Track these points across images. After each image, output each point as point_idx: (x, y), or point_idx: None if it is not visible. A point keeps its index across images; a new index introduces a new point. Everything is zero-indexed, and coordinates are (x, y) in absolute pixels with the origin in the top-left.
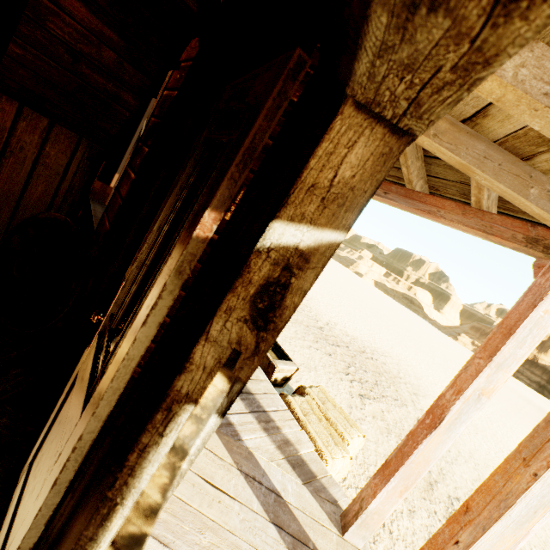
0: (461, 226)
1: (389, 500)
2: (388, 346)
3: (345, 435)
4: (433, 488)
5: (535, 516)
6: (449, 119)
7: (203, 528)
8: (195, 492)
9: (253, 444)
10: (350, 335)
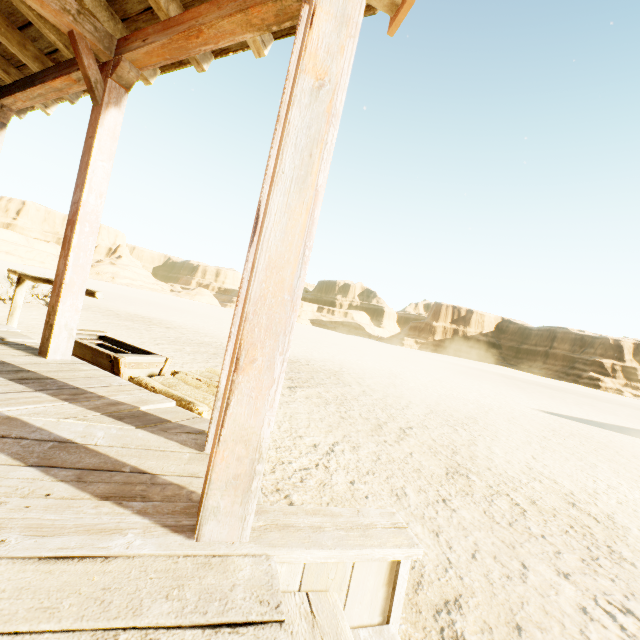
0: (223, 23)
1: None
2: (328, 356)
3: None
4: (382, 427)
5: (314, 163)
6: None
7: None
8: None
9: (24, 412)
10: None
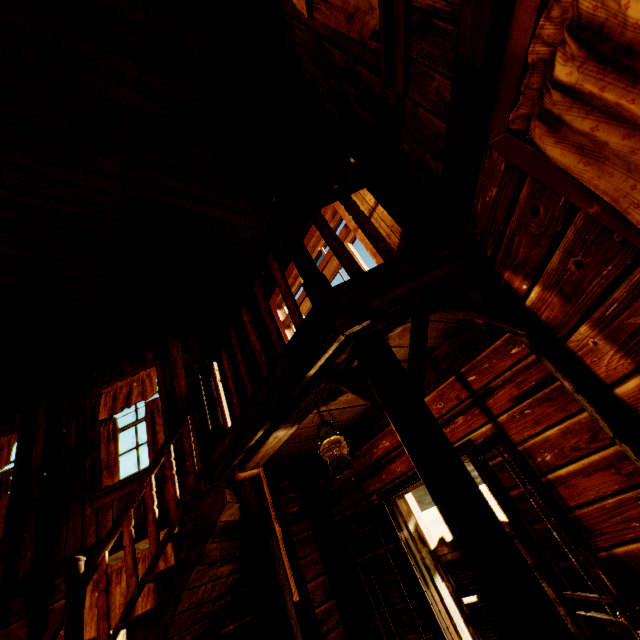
0: None
1: None
2: None
3: None
4: None
5: None
6: None
7: None
8: None
9: None
10: None
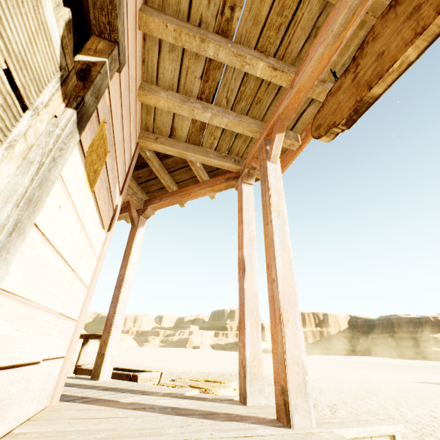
0: (201, 191)
1: (254, 340)
2: None
3: (224, 384)
4: (316, 406)
5: (285, 238)
6: (164, 138)
7: (94, 433)
8: (73, 424)
9: (133, 400)
10: (206, 372)
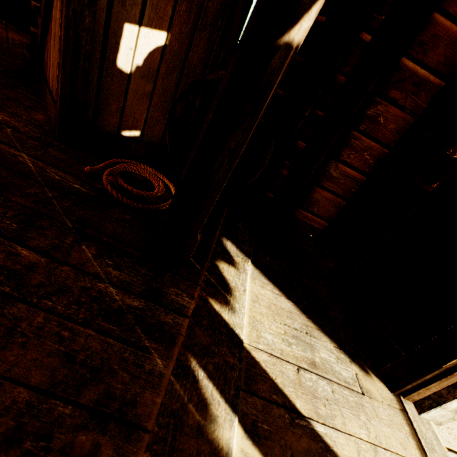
0: None
1: None
2: None
3: None
4: None
5: None
6: None
7: None
8: None
9: None
10: None
